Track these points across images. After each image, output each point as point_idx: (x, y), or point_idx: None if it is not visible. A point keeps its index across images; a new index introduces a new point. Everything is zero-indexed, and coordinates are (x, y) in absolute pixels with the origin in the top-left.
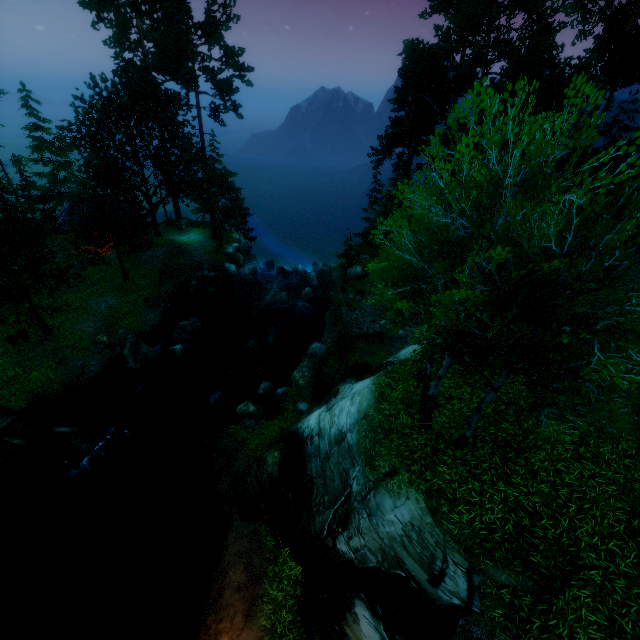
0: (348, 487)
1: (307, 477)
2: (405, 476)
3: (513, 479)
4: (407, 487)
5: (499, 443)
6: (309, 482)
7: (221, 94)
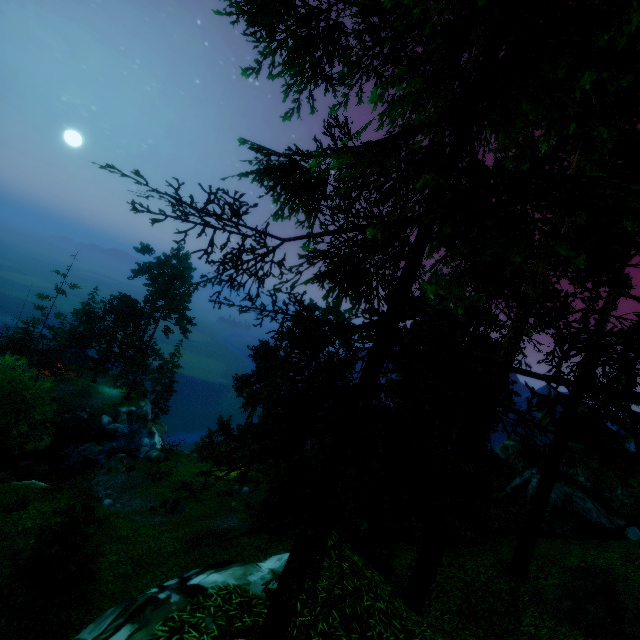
0: None
1: None
2: None
3: None
4: None
5: None
6: None
7: (177, 323)
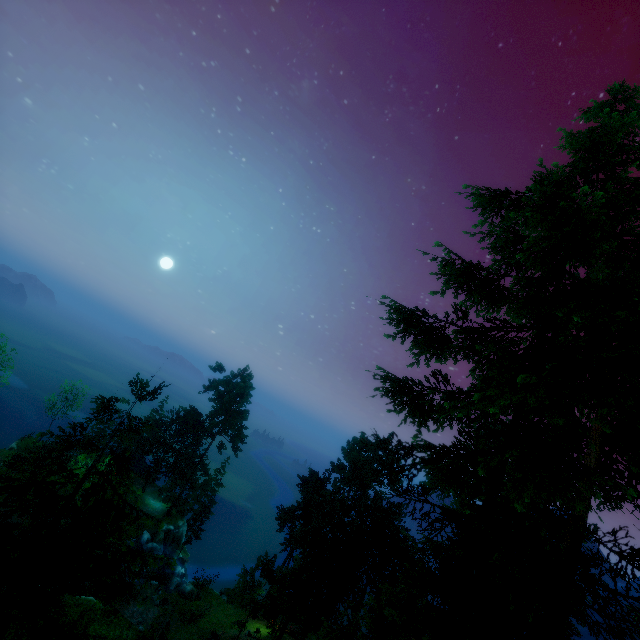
0: None
1: None
2: None
3: None
4: None
5: None
6: None
7: (231, 440)
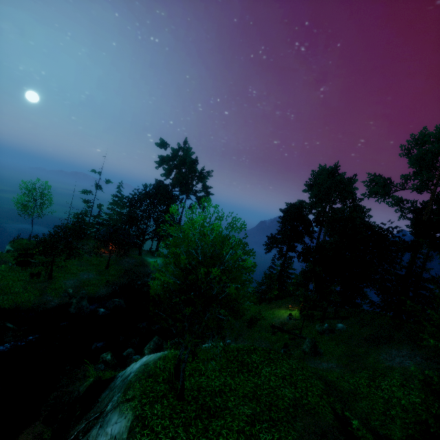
0: (106, 406)
1: (96, 402)
2: (135, 403)
3: (191, 428)
4: (130, 410)
5: (204, 407)
6: (94, 406)
7: (198, 201)
